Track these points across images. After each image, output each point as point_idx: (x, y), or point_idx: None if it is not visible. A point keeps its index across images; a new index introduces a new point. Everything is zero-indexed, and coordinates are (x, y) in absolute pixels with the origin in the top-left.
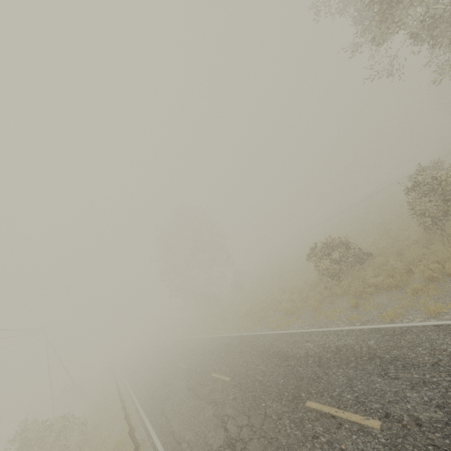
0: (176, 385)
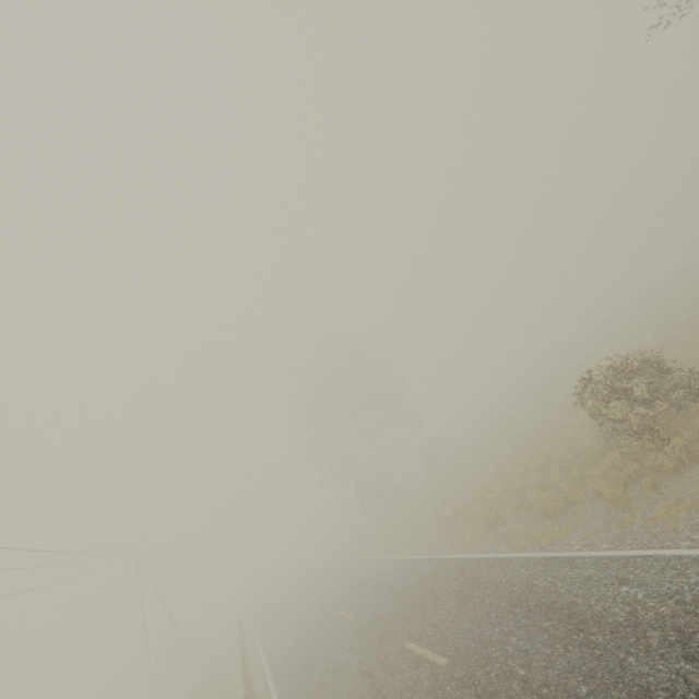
0: (338, 660)
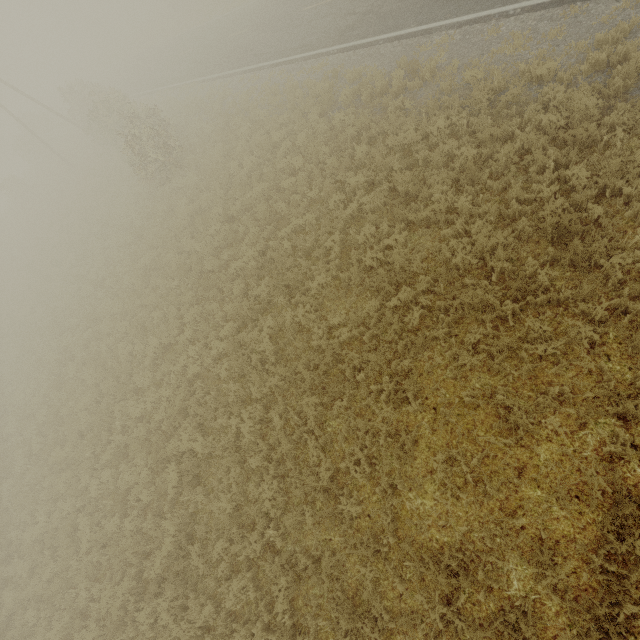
0: None
